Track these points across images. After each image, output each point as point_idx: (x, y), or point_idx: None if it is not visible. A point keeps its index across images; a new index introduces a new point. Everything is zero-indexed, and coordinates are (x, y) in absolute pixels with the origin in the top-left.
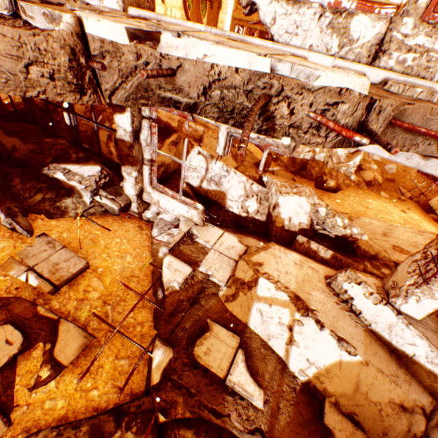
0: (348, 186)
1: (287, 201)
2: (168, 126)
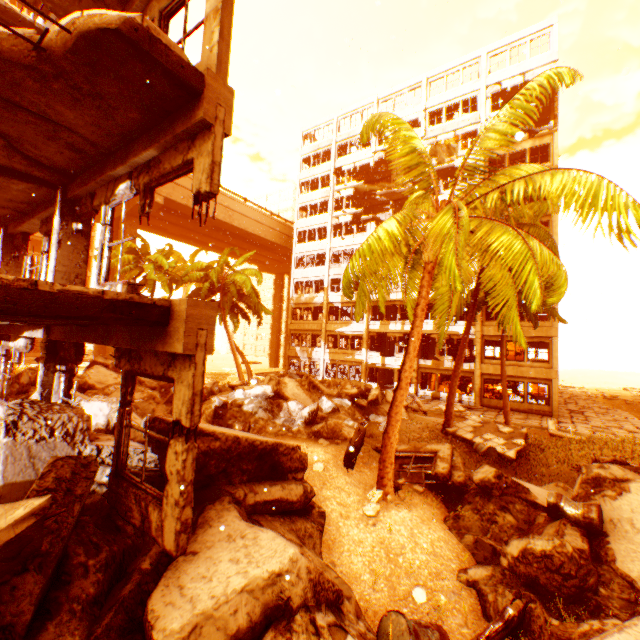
0: (281, 435)
1: (92, 405)
2: (92, 387)
